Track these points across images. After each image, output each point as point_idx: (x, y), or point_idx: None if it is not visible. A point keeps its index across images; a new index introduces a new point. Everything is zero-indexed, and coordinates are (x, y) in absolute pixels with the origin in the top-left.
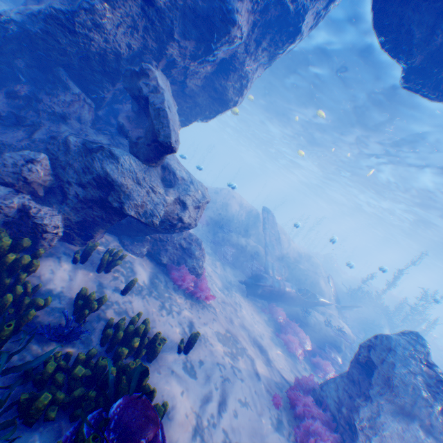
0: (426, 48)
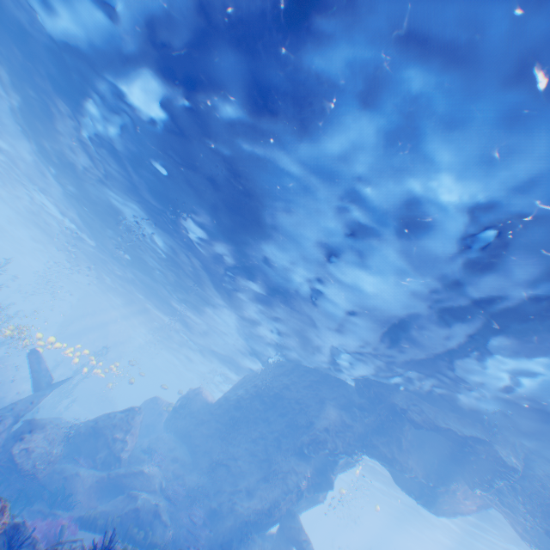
0: (421, 496)
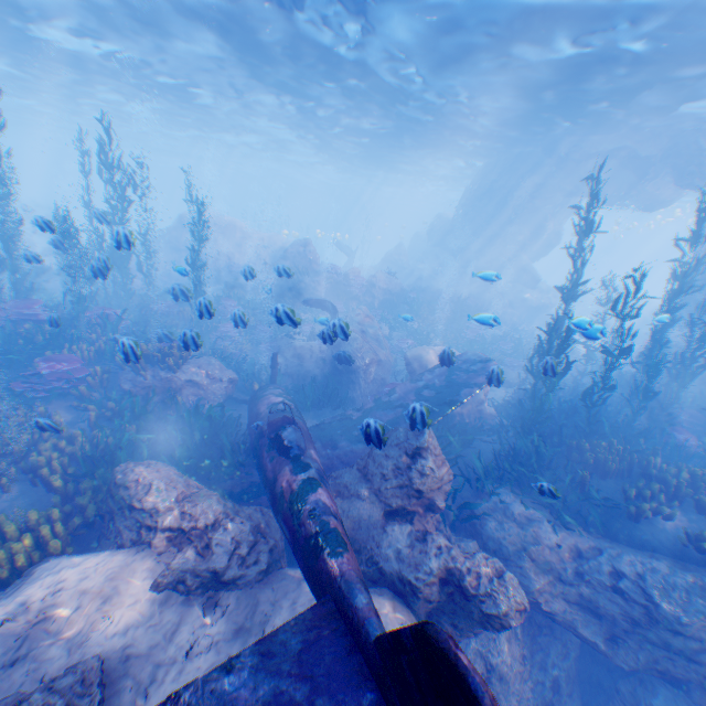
0: (626, 207)
